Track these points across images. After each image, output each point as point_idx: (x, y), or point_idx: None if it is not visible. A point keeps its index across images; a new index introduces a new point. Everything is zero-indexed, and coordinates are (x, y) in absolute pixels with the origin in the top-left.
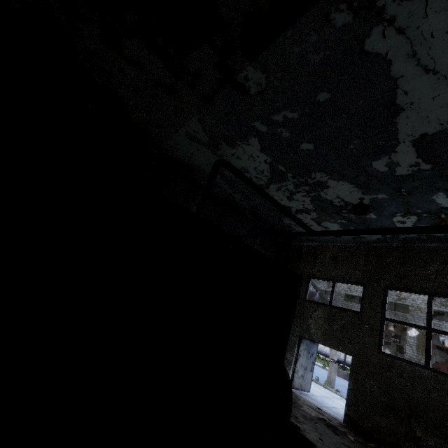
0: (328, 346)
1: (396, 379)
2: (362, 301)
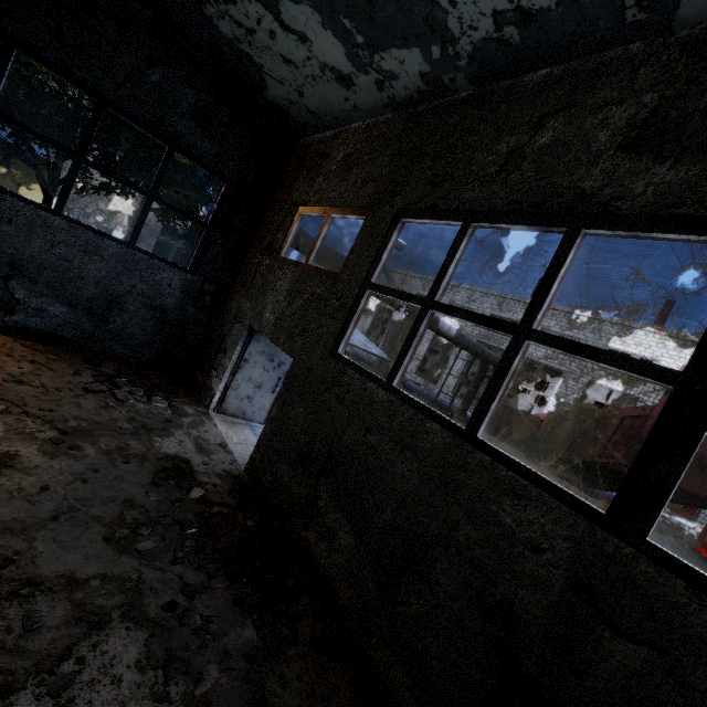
0: (274, 343)
1: (333, 406)
2: (352, 250)
